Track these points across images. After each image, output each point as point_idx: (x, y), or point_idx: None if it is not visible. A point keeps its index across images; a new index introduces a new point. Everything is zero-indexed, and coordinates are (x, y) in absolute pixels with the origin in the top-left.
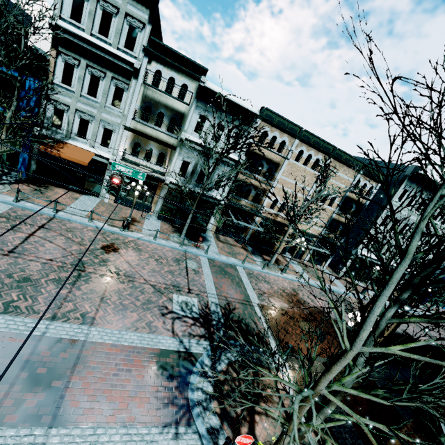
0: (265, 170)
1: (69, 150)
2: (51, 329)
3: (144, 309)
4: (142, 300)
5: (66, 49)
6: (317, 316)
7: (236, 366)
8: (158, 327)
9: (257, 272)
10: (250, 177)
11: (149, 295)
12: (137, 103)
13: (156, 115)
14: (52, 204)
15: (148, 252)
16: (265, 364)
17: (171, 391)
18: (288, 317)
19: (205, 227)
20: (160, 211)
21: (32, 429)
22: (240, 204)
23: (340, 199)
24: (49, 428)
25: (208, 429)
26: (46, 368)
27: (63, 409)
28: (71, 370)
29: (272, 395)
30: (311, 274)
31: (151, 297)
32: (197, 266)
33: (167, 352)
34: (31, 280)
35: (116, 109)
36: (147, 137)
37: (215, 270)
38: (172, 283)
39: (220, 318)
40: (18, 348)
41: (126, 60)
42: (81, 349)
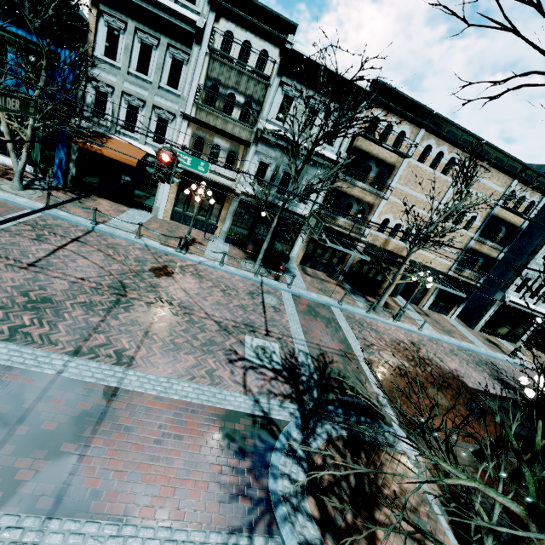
0: (373, 176)
1: (113, 146)
2: (70, 368)
3: (205, 351)
4: (202, 340)
5: (109, 6)
6: (451, 382)
7: (340, 444)
8: (224, 378)
9: (360, 316)
10: (353, 184)
11: (212, 334)
12: (200, 80)
13: (224, 98)
14: (92, 215)
15: (212, 280)
16: (383, 446)
17: (241, 474)
18: (409, 380)
19: (287, 256)
20: (228, 233)
21: (20, 518)
22: (337, 224)
23: (482, 220)
24: (47, 519)
25: (302, 544)
26: (56, 422)
27: (74, 488)
28: (93, 429)
29: (399, 496)
30: (434, 325)
31: (215, 336)
32: (278, 303)
33: (236, 415)
34: (52, 301)
35: (173, 91)
36: (212, 129)
37: (302, 309)
38: (244, 321)
39: (312, 372)
40: (20, 389)
41: (185, 17)
42: (110, 399)
